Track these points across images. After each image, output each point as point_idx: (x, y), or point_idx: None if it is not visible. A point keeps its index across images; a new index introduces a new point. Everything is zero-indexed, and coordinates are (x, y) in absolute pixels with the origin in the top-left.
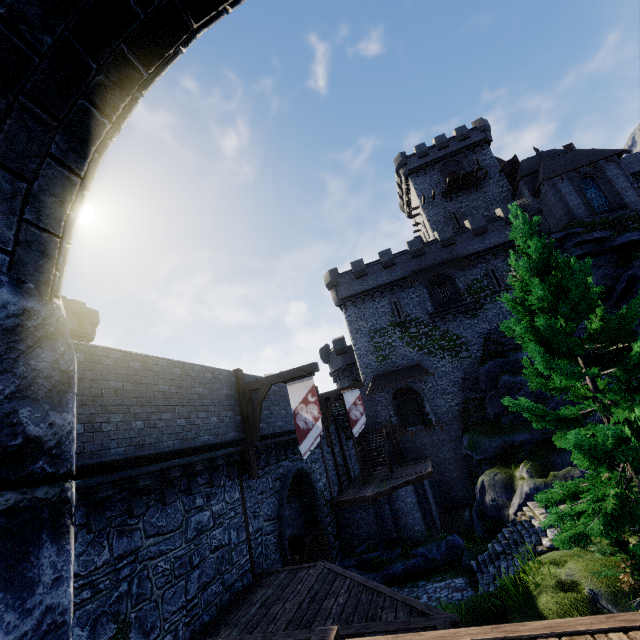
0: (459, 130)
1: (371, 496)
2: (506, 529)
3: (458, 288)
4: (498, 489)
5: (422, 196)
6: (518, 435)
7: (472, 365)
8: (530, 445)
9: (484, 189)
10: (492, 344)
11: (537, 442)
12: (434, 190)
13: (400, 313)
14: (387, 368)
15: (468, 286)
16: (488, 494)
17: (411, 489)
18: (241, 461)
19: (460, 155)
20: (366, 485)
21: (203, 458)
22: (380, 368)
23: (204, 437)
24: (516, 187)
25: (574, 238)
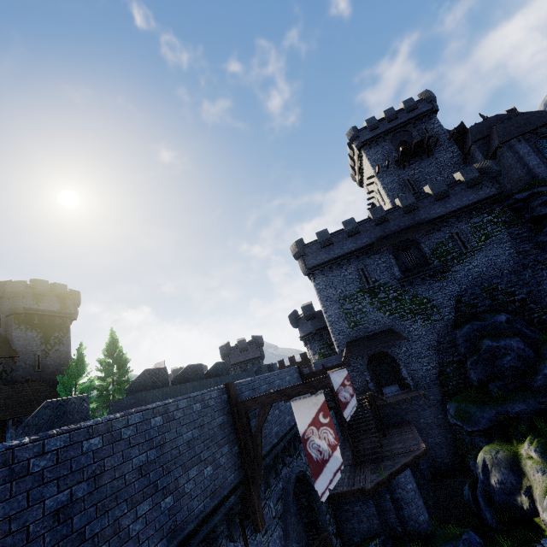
0: (407, 102)
1: (371, 488)
2: (546, 541)
3: (424, 252)
4: (504, 469)
5: (377, 166)
6: (512, 405)
7: (445, 328)
8: (528, 416)
9: (435, 155)
10: (464, 306)
11: (535, 412)
12: (388, 159)
13: (368, 279)
14: (359, 334)
15: (434, 249)
16: (493, 475)
17: (409, 473)
18: (241, 501)
19: (409, 125)
20: (358, 466)
21: (199, 541)
22: (353, 334)
23: (198, 507)
24: (468, 152)
25: (540, 197)
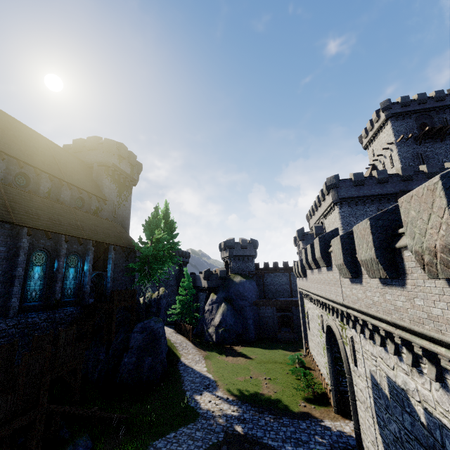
0: (438, 93)
1: None
2: None
3: None
4: None
5: (402, 136)
6: None
7: None
8: None
9: (447, 142)
10: None
11: None
12: (412, 133)
13: None
14: None
15: None
16: None
17: None
18: None
19: (433, 112)
20: None
21: None
22: None
23: None
24: None
25: None
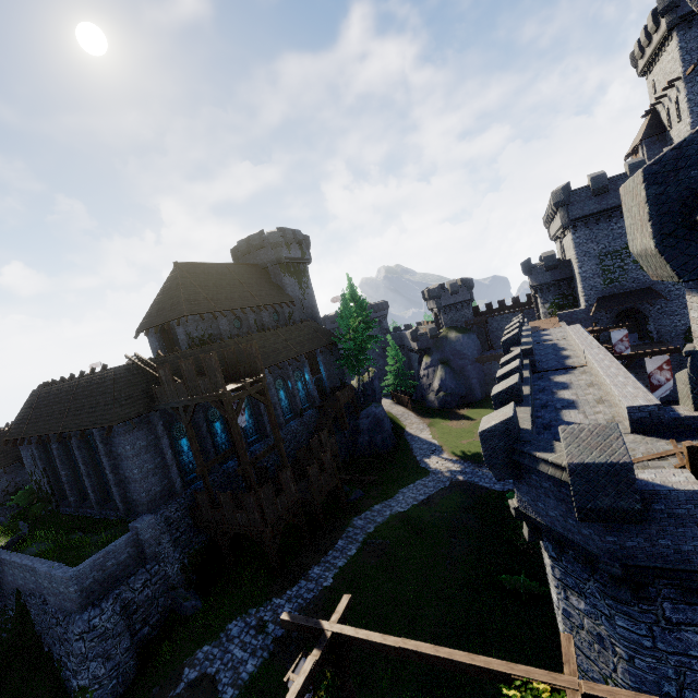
0: None
1: None
2: None
3: None
4: None
5: (693, 66)
6: None
7: None
8: None
9: None
10: None
11: None
12: None
13: None
14: (614, 291)
15: None
16: None
17: None
18: None
19: None
20: None
21: None
22: (606, 291)
23: None
24: None
25: None
